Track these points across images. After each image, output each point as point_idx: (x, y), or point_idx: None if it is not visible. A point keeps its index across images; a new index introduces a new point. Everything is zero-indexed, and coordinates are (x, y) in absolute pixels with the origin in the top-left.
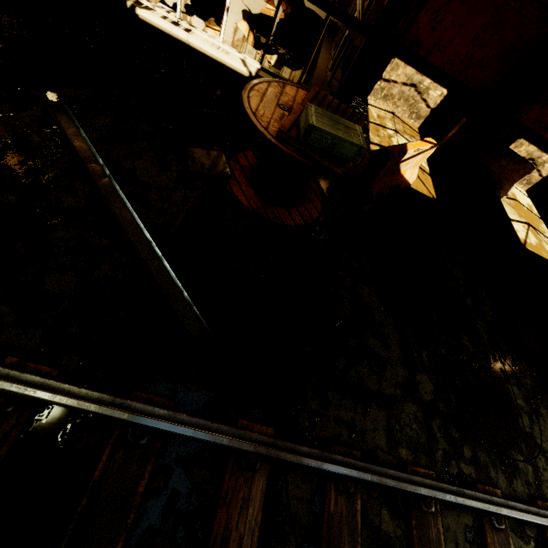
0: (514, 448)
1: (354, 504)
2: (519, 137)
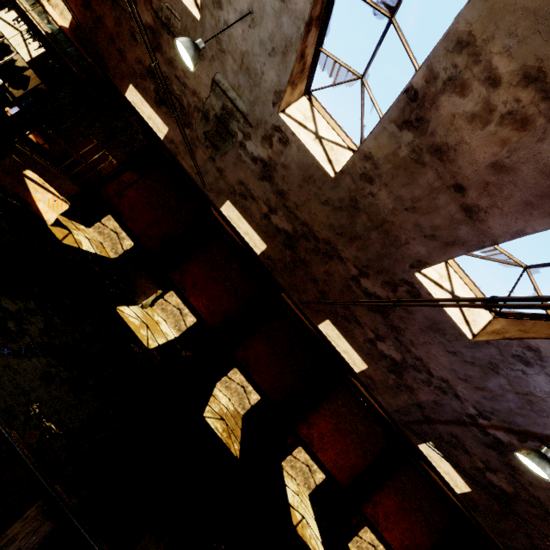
0: None
1: None
2: (171, 289)
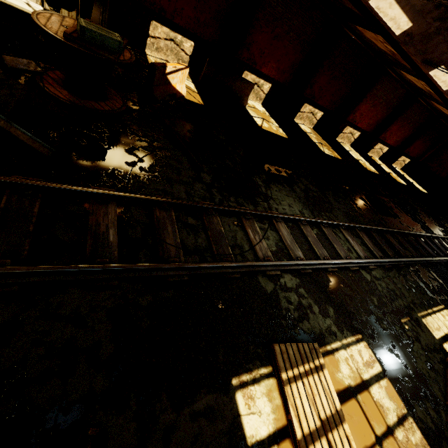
0: (257, 197)
1: (170, 213)
2: (244, 70)
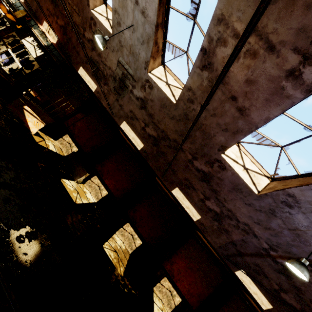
0: None
1: None
2: (95, 175)
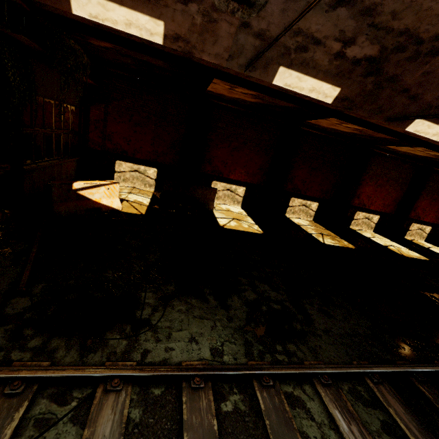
0: (113, 331)
1: None
2: (212, 180)
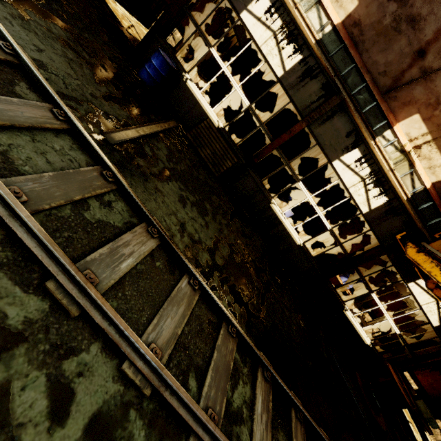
0: None
1: None
2: None
